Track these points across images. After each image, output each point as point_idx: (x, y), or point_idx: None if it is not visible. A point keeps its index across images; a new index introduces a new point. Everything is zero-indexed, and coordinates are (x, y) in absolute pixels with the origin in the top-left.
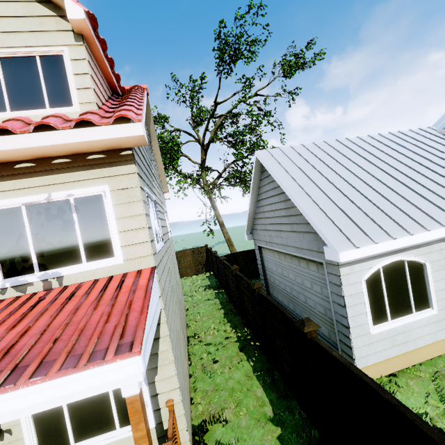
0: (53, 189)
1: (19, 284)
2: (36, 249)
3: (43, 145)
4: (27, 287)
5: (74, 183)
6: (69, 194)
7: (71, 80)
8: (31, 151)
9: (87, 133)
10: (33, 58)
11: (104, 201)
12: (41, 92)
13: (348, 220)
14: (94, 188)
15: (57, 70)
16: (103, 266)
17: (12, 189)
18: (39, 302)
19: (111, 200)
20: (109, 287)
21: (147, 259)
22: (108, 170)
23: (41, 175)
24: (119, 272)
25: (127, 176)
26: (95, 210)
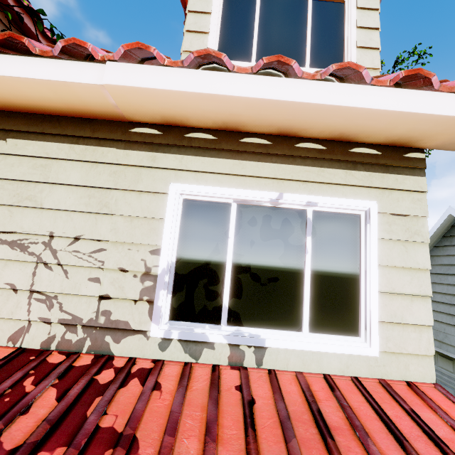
0: (286, 187)
1: (192, 338)
2: (232, 281)
3: (335, 104)
4: (202, 349)
5: (320, 186)
6: (310, 201)
7: (351, 34)
8: (295, 116)
9: (413, 99)
10: (302, 0)
11: (362, 227)
12: (302, 44)
13: None
14: (353, 201)
15: (330, 20)
16: (340, 351)
17: (229, 173)
18: (252, 409)
19: (376, 229)
20: (400, 426)
21: (421, 361)
22: (379, 176)
23: (274, 161)
24: (365, 373)
25: (409, 195)
26: (341, 239)
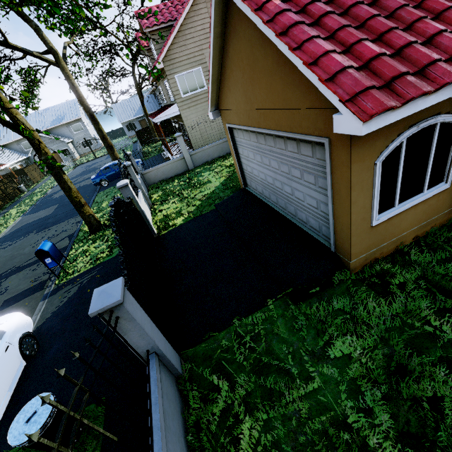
0: None
1: None
2: None
3: None
4: None
5: None
6: None
7: None
8: None
9: None
10: None
11: None
12: None
13: (3, 161)
14: None
15: None
16: None
17: None
18: None
19: None
20: None
21: None
22: None
23: None
24: None
25: None
26: None
